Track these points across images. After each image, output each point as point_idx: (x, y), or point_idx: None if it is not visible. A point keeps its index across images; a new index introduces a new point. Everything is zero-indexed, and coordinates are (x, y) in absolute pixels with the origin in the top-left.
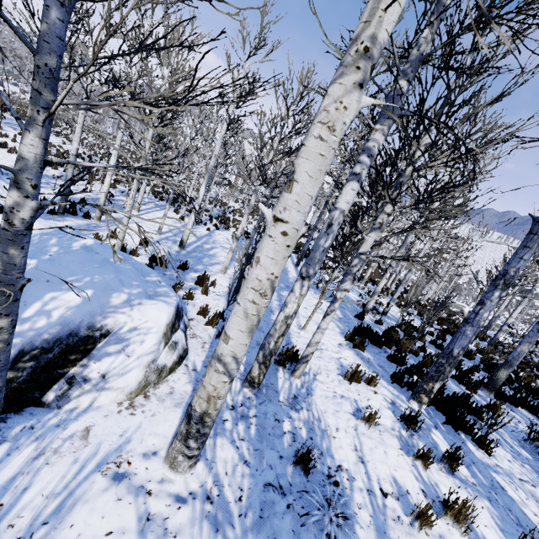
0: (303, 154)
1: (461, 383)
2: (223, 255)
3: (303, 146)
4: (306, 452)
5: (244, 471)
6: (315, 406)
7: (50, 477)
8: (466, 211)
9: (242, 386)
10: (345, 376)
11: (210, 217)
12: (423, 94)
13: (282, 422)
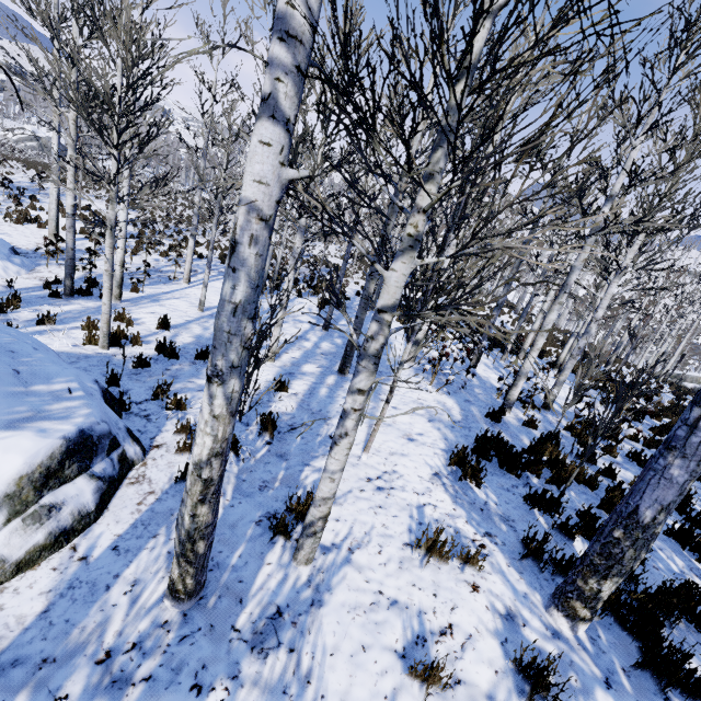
0: None
1: (688, 546)
2: (290, 332)
3: None
4: None
5: None
6: (315, 636)
7: None
8: (684, 217)
9: (165, 593)
10: (415, 550)
11: (295, 281)
12: None
13: (207, 693)
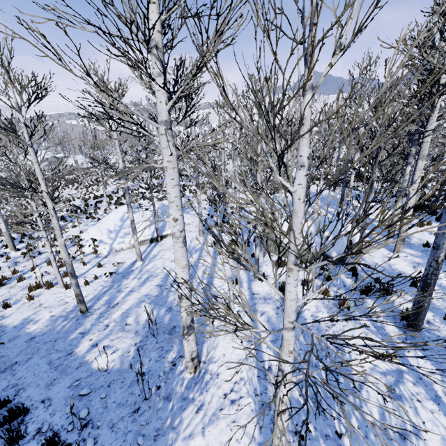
0: (416, 176)
1: None
2: None
3: (415, 175)
4: (426, 242)
5: (413, 251)
6: (415, 236)
7: (376, 260)
8: None
9: (388, 239)
10: (417, 226)
11: None
12: (422, 133)
13: (410, 242)
